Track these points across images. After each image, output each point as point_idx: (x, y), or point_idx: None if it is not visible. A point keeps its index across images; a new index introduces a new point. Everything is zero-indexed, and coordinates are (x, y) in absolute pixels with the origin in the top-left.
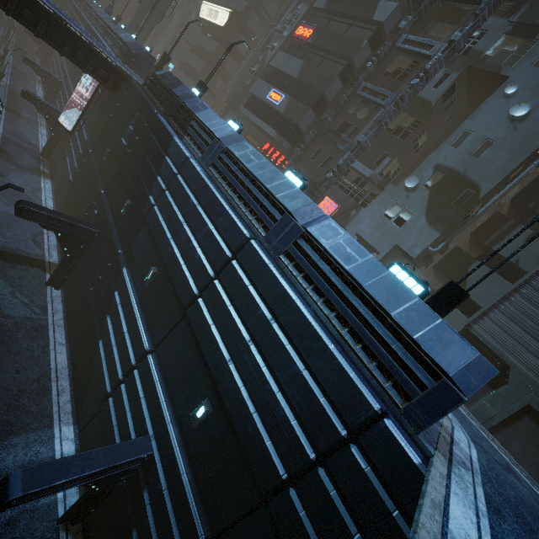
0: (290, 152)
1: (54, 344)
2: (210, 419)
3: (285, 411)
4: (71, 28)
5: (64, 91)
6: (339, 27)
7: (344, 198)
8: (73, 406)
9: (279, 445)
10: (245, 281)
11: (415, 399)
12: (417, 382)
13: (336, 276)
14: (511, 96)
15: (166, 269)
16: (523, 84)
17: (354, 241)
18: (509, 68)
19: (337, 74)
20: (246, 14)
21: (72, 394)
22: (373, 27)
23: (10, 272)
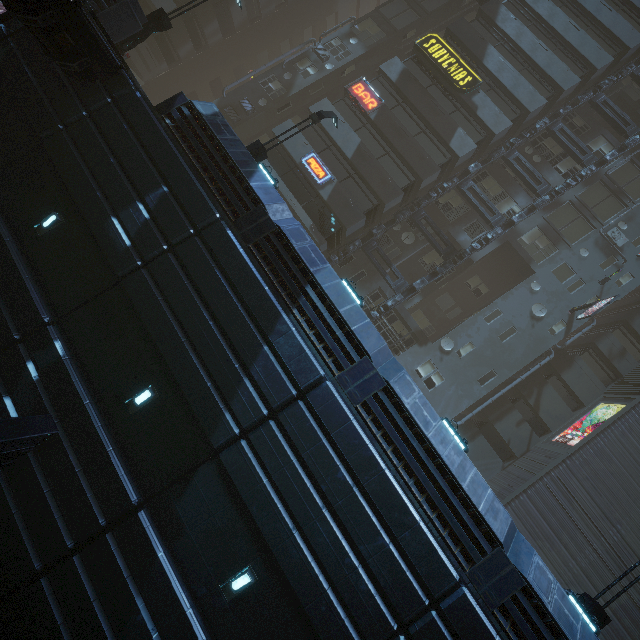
0: (323, 253)
1: None
2: None
3: None
4: None
5: None
6: (409, 123)
7: None
8: None
9: None
10: None
11: None
12: None
13: None
14: (534, 293)
15: (279, 578)
16: (543, 286)
17: (563, 592)
18: (537, 264)
19: (400, 186)
20: None
21: None
22: (447, 153)
23: None
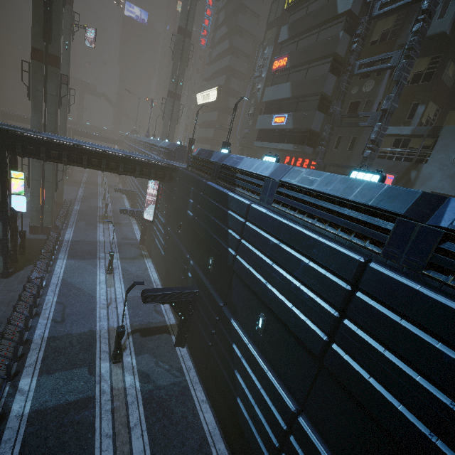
0: (313, 153)
1: (199, 404)
2: None
3: None
4: (136, 158)
5: (139, 196)
6: (309, 40)
7: (392, 165)
8: None
9: None
10: (391, 317)
11: None
12: None
13: None
14: None
15: (273, 314)
16: None
17: None
18: None
19: (326, 72)
20: (227, 83)
21: None
22: (341, 19)
23: (150, 345)
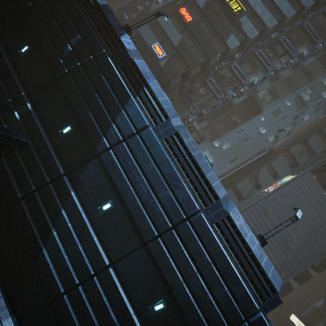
0: None
1: None
2: (164, 311)
3: (217, 309)
4: None
5: None
6: (207, 30)
7: None
8: (5, 300)
9: (212, 325)
10: (196, 238)
11: (267, 301)
12: (266, 293)
13: (241, 243)
14: (261, 121)
15: (123, 206)
16: (266, 118)
17: (245, 222)
18: (264, 108)
19: (200, 62)
20: None
21: (1, 290)
22: (224, 47)
23: None
